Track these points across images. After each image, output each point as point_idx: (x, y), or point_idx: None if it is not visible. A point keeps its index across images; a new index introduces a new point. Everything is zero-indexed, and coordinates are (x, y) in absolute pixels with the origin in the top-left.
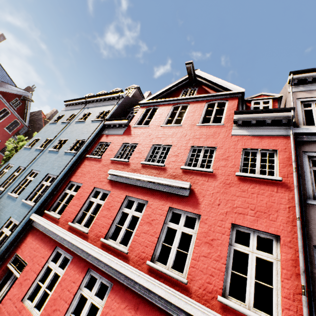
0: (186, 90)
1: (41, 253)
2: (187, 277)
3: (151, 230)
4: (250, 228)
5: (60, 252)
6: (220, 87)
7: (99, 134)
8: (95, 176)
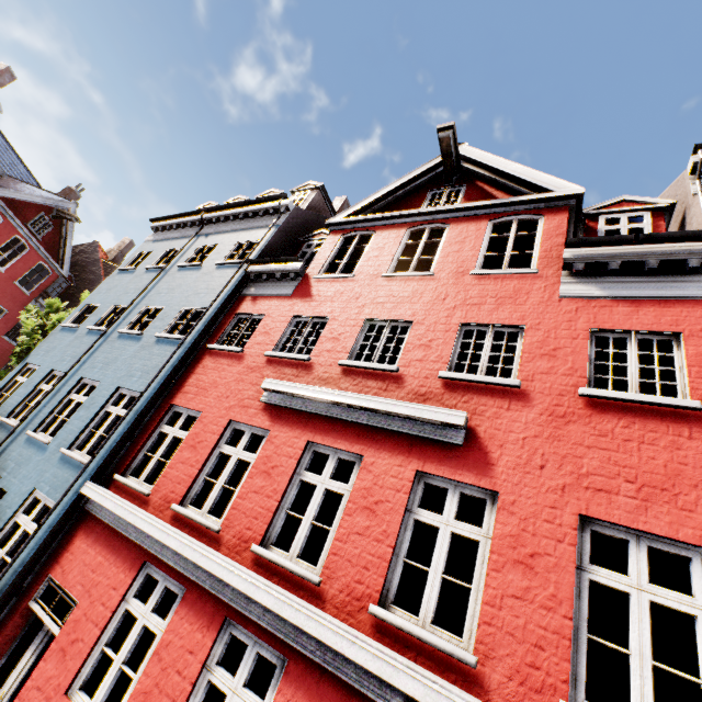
0: (438, 192)
1: (109, 578)
2: (476, 650)
3: (376, 527)
4: (627, 527)
5: (155, 575)
6: (521, 184)
7: (237, 294)
8: (231, 393)
